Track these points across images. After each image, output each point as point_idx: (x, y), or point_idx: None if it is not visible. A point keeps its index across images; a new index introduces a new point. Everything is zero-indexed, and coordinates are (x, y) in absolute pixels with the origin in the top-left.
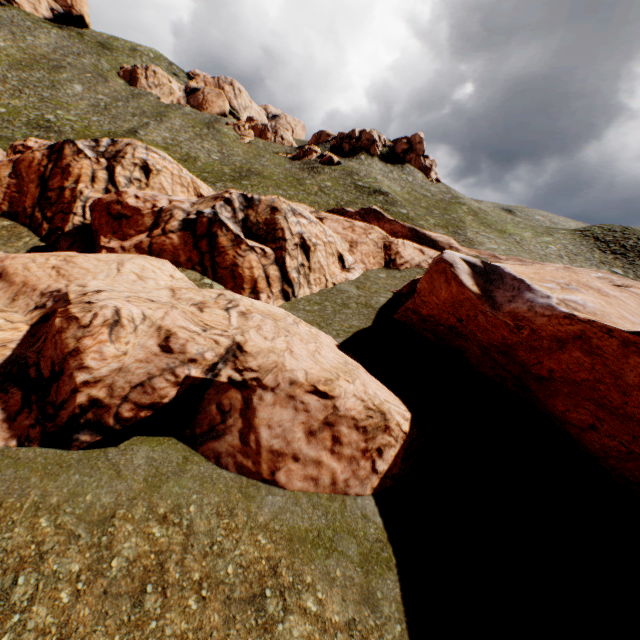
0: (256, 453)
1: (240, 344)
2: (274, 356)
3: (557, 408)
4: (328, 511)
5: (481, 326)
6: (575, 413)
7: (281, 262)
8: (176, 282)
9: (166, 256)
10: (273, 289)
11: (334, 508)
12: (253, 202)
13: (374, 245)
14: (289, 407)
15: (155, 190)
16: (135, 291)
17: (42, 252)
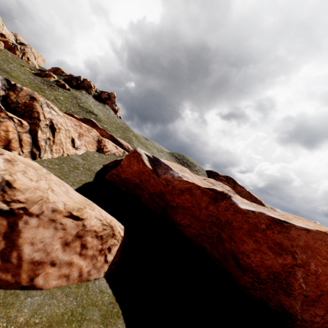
0: (17, 267)
1: (9, 182)
2: (40, 192)
3: (178, 219)
4: (77, 295)
5: (151, 184)
6: (184, 220)
7: (34, 133)
8: None
9: None
10: (24, 149)
11: (81, 292)
12: (16, 88)
13: (93, 138)
14: (51, 227)
15: None
16: None
17: None
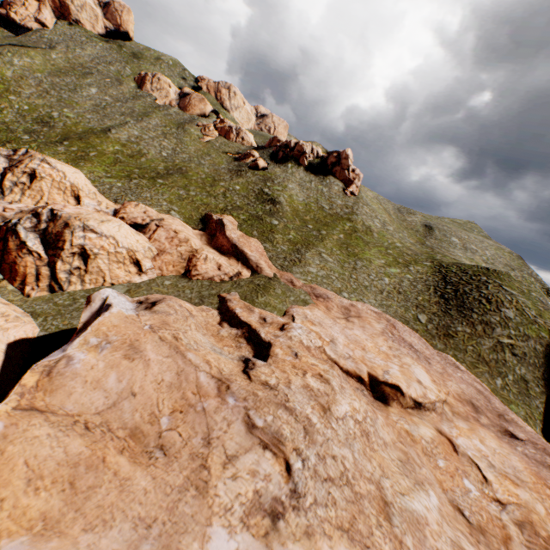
0: None
1: None
2: None
3: None
4: None
5: None
6: None
7: (53, 265)
8: None
9: None
10: (41, 283)
11: None
12: (56, 217)
13: (179, 256)
14: None
15: (35, 191)
16: None
17: None
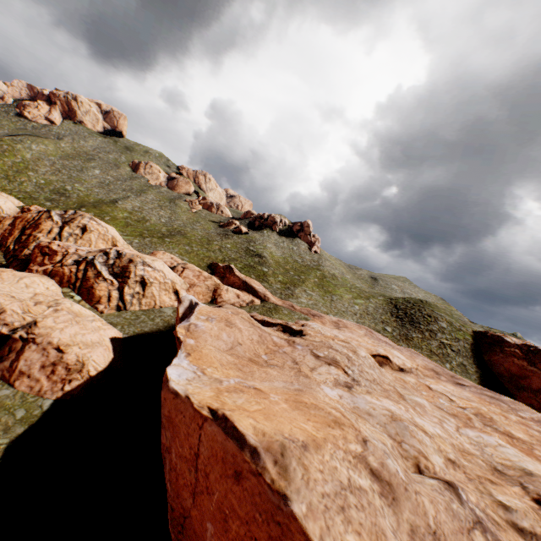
0: (14, 371)
1: (37, 322)
2: (50, 330)
3: None
4: (26, 400)
5: None
6: None
7: (122, 289)
8: (48, 291)
9: (58, 277)
10: (111, 303)
11: (30, 400)
12: (122, 255)
13: (206, 288)
14: (41, 353)
15: (85, 241)
16: (13, 292)
17: (0, 266)
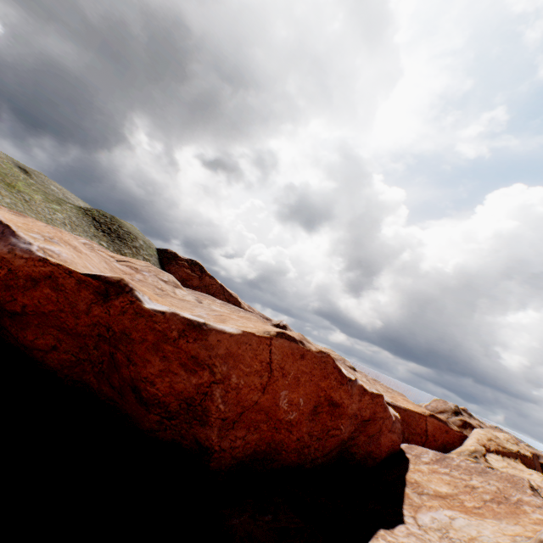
0: None
1: None
2: None
3: (29, 338)
4: None
5: None
6: (44, 339)
7: None
8: None
9: None
10: None
11: None
12: None
13: None
14: None
15: None
16: None
17: None
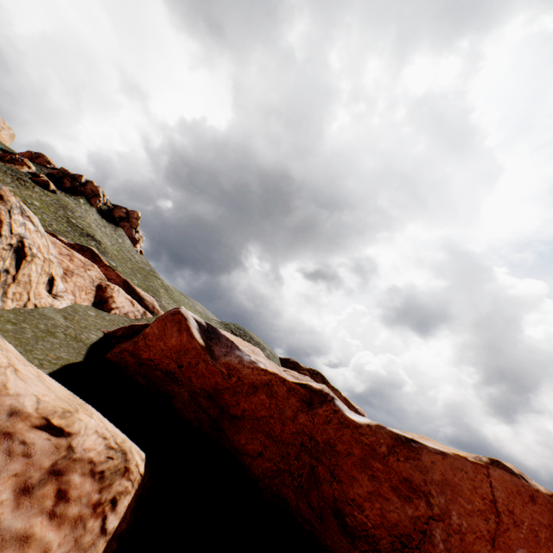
0: None
1: None
2: None
3: (241, 442)
4: None
5: (200, 372)
6: (252, 444)
7: None
8: None
9: None
10: None
11: None
12: None
13: (91, 281)
14: None
15: None
16: None
17: None
